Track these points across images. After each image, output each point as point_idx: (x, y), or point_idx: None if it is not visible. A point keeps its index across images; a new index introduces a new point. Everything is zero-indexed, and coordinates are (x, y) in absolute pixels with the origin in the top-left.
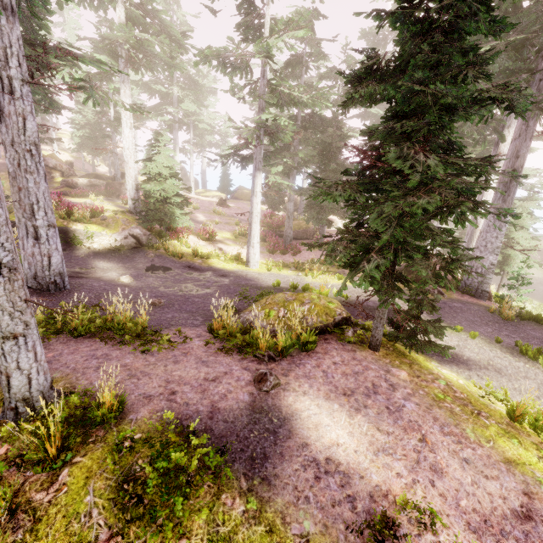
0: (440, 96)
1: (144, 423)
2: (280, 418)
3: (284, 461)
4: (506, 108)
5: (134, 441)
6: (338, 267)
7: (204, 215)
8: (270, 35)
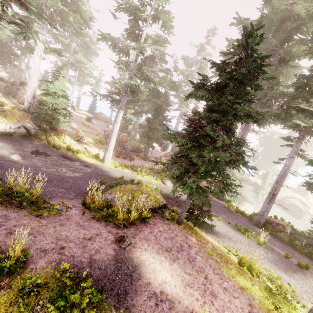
0: (238, 111)
1: (42, 272)
2: (133, 266)
3: (137, 295)
4: (254, 121)
5: (38, 287)
6: (154, 172)
7: (76, 124)
8: (143, 41)
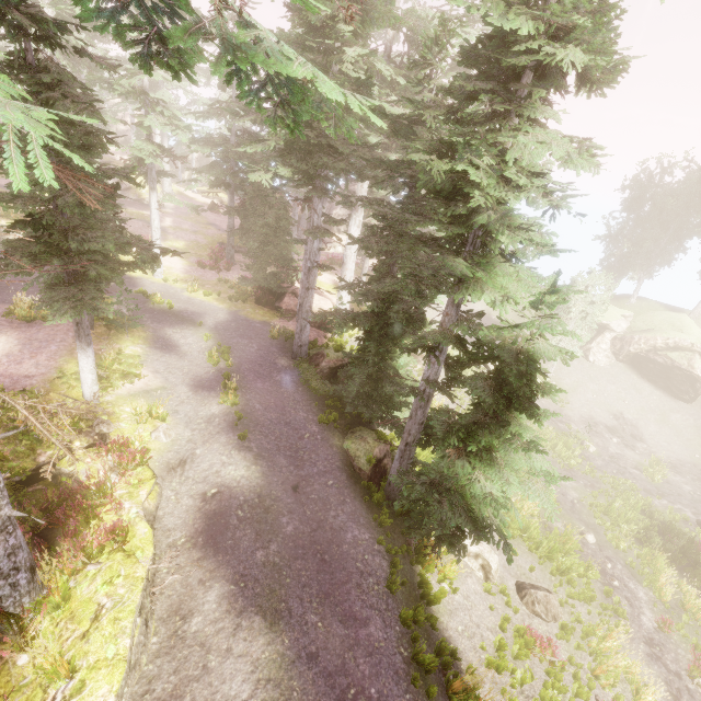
0: None
1: None
2: None
3: None
4: None
5: None
6: (229, 287)
7: (174, 221)
8: None
